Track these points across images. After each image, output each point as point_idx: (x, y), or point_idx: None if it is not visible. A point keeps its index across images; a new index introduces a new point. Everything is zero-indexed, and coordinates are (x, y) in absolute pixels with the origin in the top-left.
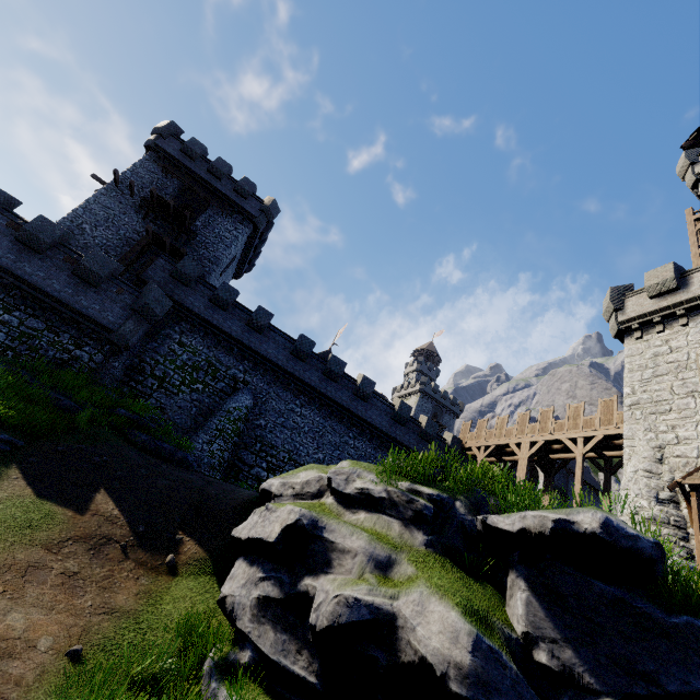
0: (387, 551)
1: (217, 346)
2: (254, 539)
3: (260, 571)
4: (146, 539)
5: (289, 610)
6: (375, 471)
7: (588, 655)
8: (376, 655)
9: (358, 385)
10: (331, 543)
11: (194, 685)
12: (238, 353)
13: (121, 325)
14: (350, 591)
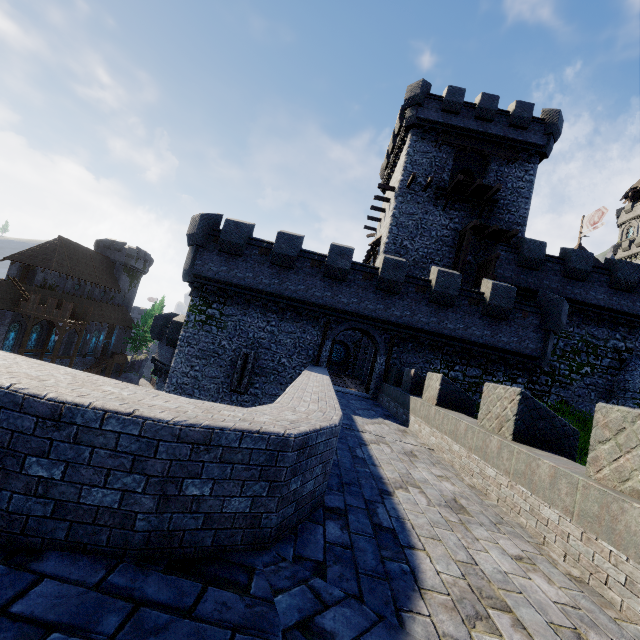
0: None
1: (586, 322)
2: None
3: None
4: None
5: None
6: None
7: None
8: None
9: None
10: None
11: None
12: (608, 321)
13: (543, 349)
14: None
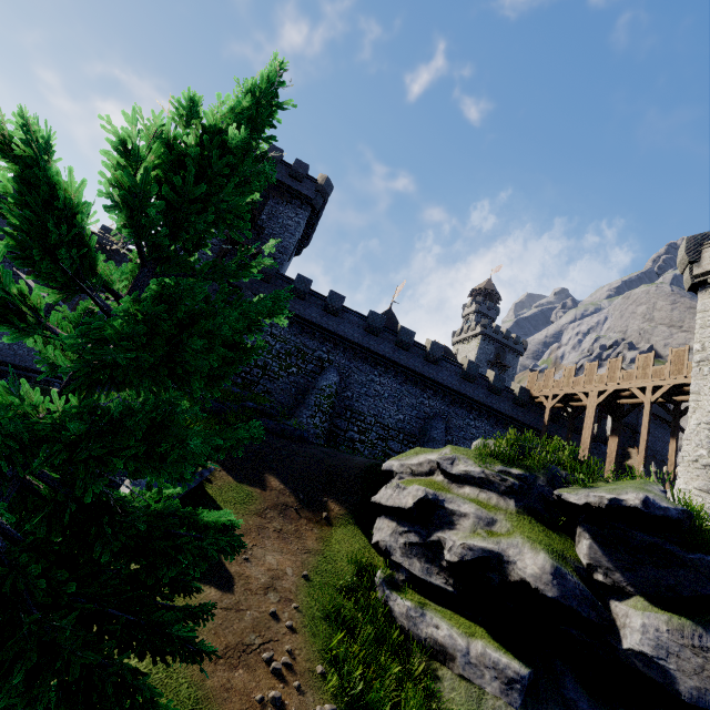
0: (490, 515)
1: (301, 333)
2: (394, 507)
3: (402, 526)
4: (306, 503)
5: (427, 551)
6: (472, 457)
7: (631, 576)
8: (492, 576)
9: (427, 351)
10: (451, 510)
11: (370, 591)
12: (320, 337)
13: None
14: (470, 541)
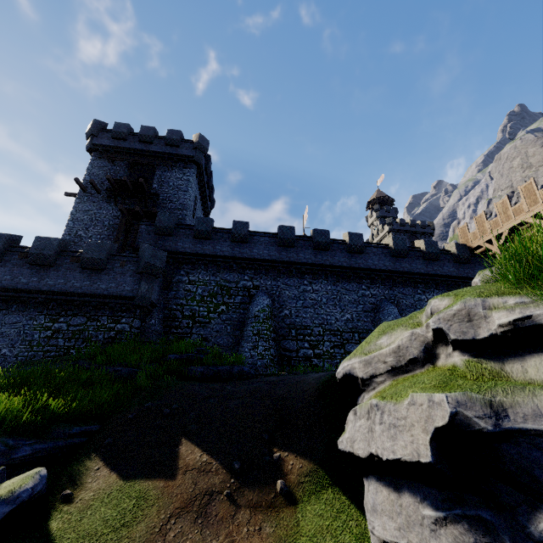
0: None
1: (218, 270)
2: (388, 461)
3: (424, 504)
4: (246, 474)
5: None
6: (508, 289)
7: None
8: None
9: (348, 243)
10: None
11: None
12: (238, 267)
13: (138, 289)
14: None
